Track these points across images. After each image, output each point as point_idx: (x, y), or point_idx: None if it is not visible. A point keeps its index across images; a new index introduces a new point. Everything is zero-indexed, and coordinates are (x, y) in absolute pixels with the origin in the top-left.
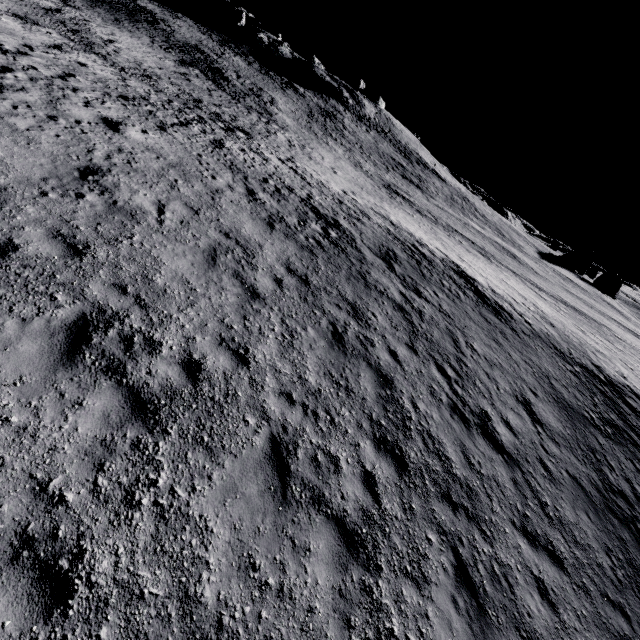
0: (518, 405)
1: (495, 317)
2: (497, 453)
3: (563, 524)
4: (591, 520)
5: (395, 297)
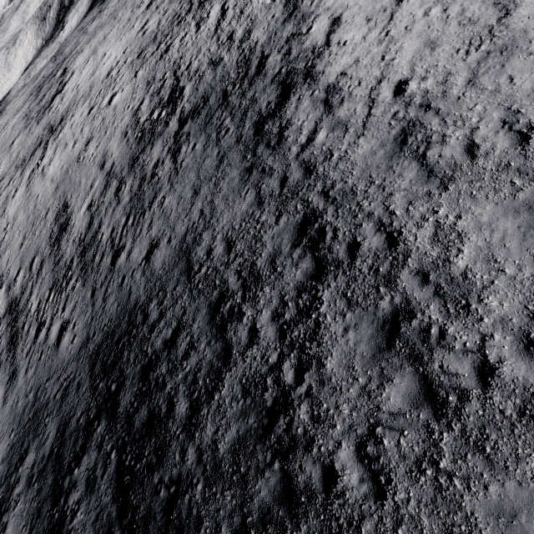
0: (147, 246)
1: (241, 155)
2: (111, 265)
3: (106, 301)
4: (117, 309)
5: (149, 167)
